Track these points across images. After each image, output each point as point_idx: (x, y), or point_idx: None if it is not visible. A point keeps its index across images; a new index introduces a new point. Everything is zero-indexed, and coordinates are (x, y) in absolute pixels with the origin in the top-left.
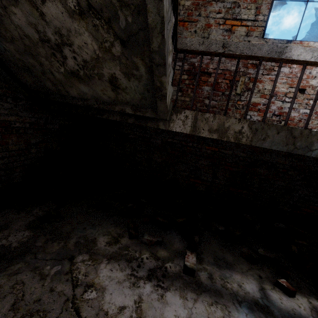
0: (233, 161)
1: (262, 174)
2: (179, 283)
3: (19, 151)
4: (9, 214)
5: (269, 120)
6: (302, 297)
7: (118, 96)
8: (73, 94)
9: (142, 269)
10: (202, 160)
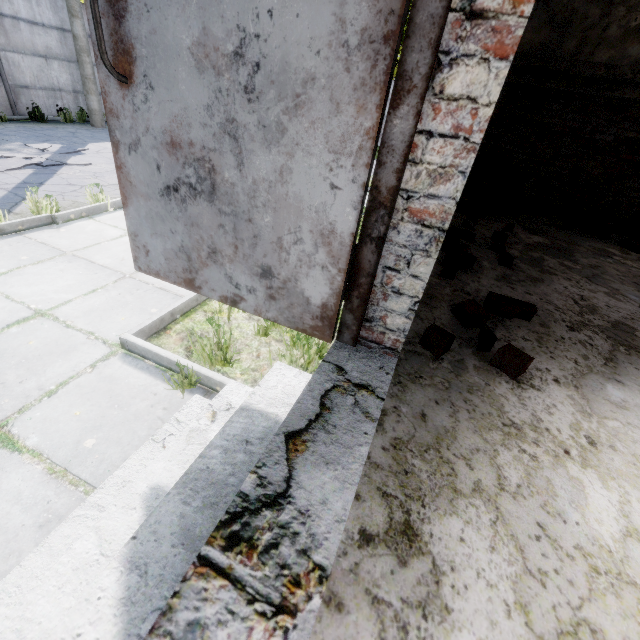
0: None
1: None
2: None
3: None
4: (492, 222)
5: None
6: None
7: None
8: (597, 59)
9: None
10: None
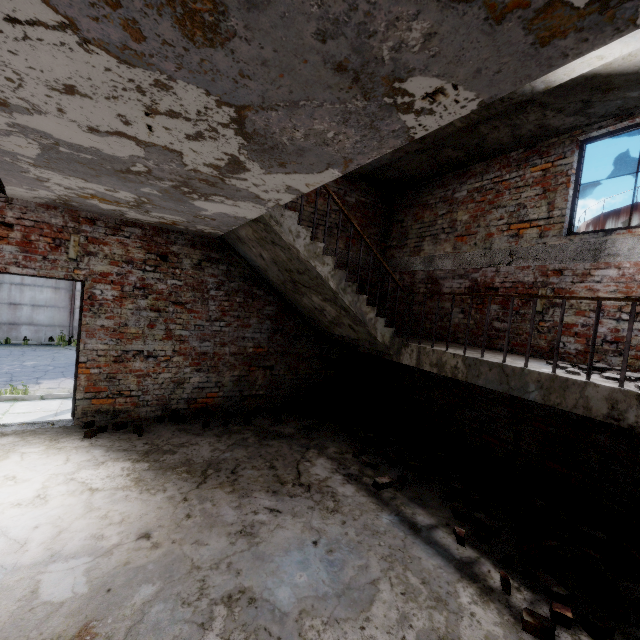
0: (545, 415)
1: (602, 445)
2: (362, 486)
3: (305, 376)
4: (290, 419)
5: (598, 350)
6: (475, 552)
7: (358, 335)
8: (336, 333)
9: (345, 470)
10: (497, 408)
